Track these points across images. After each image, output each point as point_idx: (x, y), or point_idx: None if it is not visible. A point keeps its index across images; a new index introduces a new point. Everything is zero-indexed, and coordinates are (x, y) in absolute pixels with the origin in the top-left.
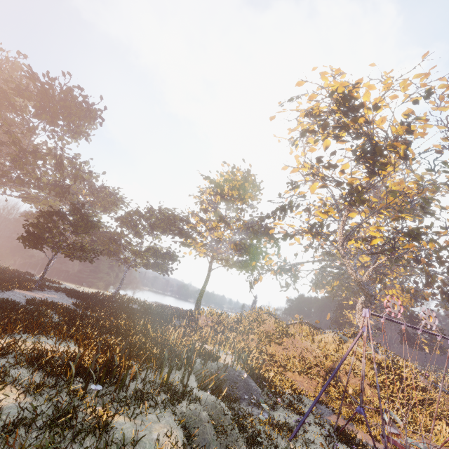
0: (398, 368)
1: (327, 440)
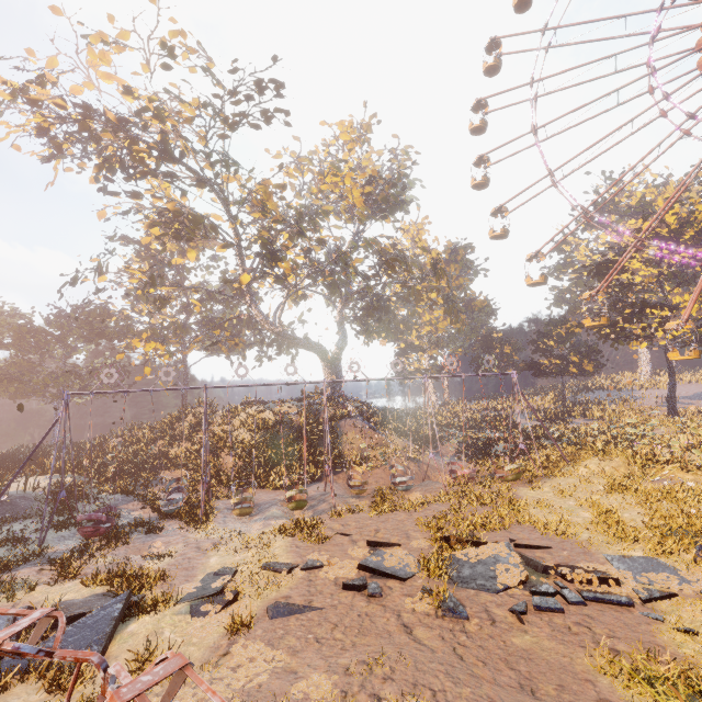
0: (288, 424)
1: (40, 531)
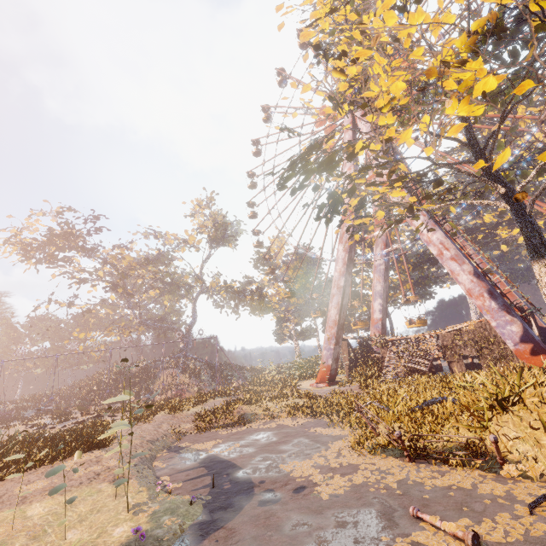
0: (127, 373)
1: None
